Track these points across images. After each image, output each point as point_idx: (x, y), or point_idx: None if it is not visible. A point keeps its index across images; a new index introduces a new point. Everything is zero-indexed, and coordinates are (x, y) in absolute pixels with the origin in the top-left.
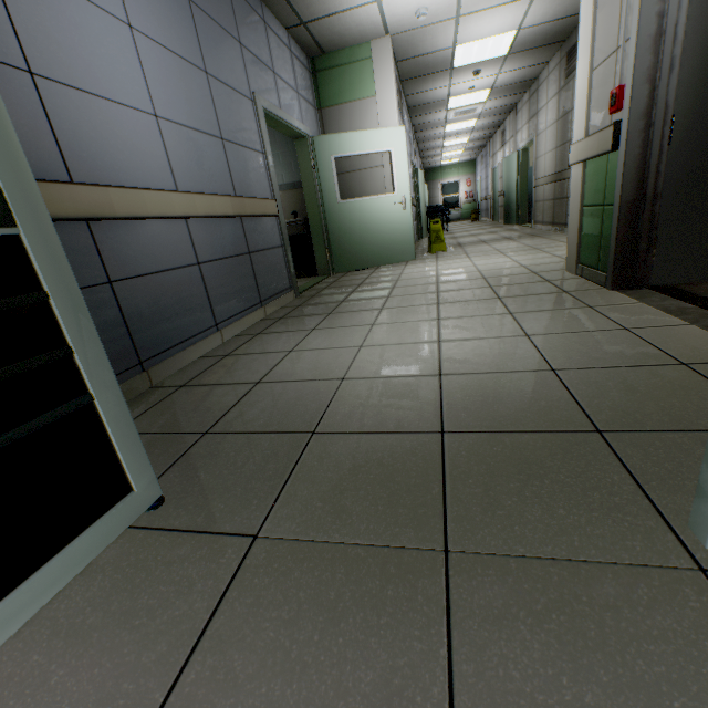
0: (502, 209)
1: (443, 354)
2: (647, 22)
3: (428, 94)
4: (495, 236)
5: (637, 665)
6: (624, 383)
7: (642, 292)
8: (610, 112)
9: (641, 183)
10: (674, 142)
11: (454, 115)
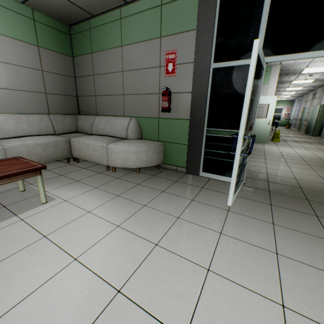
0: (304, 127)
1: (294, 175)
2: None
3: (285, 79)
4: (300, 139)
5: None
6: None
7: None
8: None
9: None
10: None
11: (292, 86)
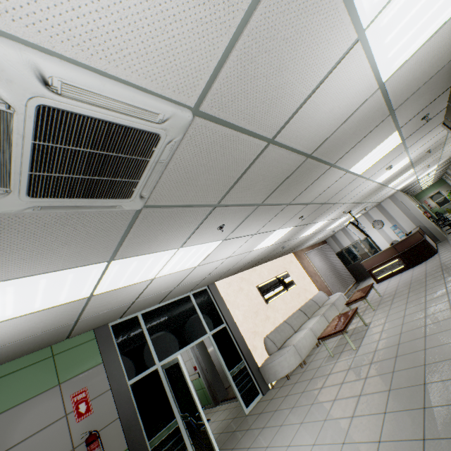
0: None
1: None
2: (195, 356)
3: None
4: None
5: (247, 420)
6: (232, 413)
7: (221, 403)
8: (195, 370)
9: (208, 381)
10: (208, 372)
11: None
